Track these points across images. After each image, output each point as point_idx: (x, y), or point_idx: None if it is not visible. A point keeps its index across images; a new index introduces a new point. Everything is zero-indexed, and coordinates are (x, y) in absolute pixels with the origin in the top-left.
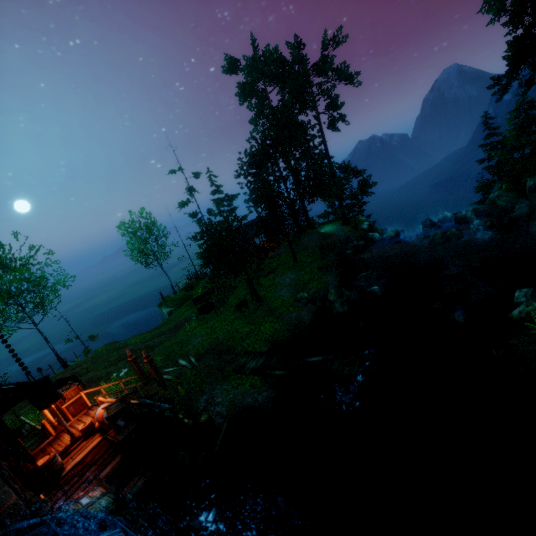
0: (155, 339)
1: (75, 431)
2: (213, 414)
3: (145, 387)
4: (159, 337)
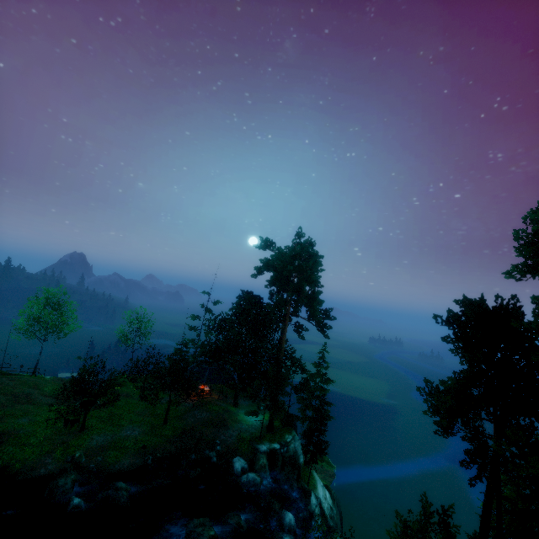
0: (47, 398)
1: None
2: None
3: None
4: (50, 399)
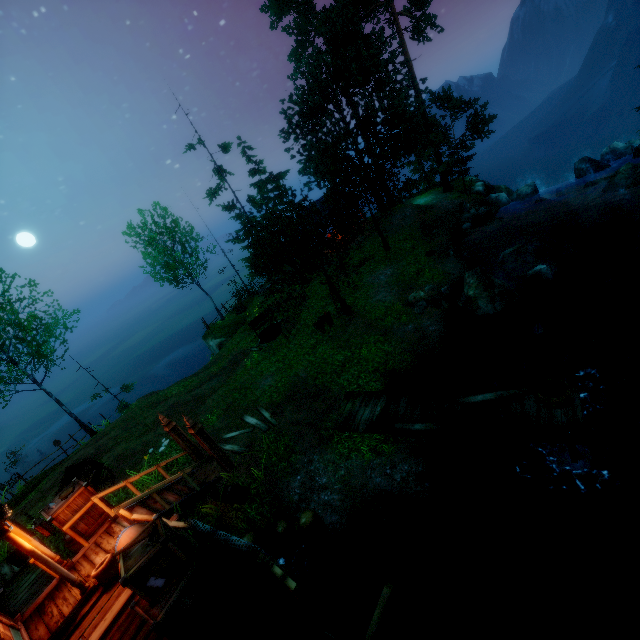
0: (205, 385)
1: (91, 570)
2: (318, 508)
3: (199, 467)
4: (210, 382)
